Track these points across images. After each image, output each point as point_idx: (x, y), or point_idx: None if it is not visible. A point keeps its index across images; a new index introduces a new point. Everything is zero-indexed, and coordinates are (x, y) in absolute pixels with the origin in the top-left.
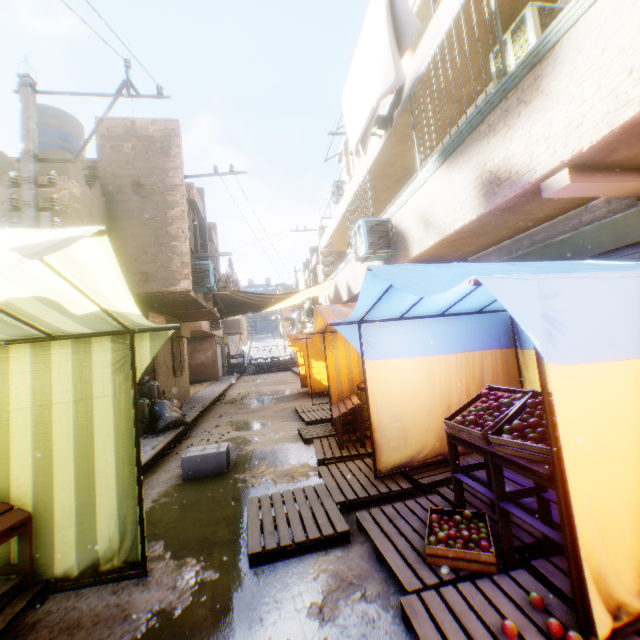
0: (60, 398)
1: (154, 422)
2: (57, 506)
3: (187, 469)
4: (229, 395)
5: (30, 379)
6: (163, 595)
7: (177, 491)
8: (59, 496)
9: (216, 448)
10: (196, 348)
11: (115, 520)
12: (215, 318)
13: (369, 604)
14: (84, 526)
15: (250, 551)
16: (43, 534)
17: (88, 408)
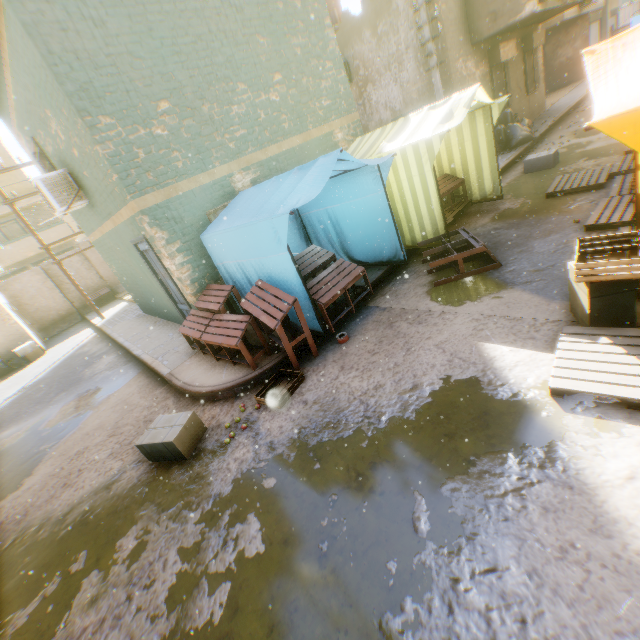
0: (466, 139)
1: (508, 142)
2: (470, 178)
3: (526, 168)
4: (590, 99)
5: (455, 134)
6: (509, 206)
7: (519, 179)
8: (470, 175)
9: (546, 153)
10: (558, 43)
11: (490, 182)
12: (576, 5)
13: (589, 204)
14: (480, 184)
15: (546, 193)
16: (467, 187)
17: (476, 142)
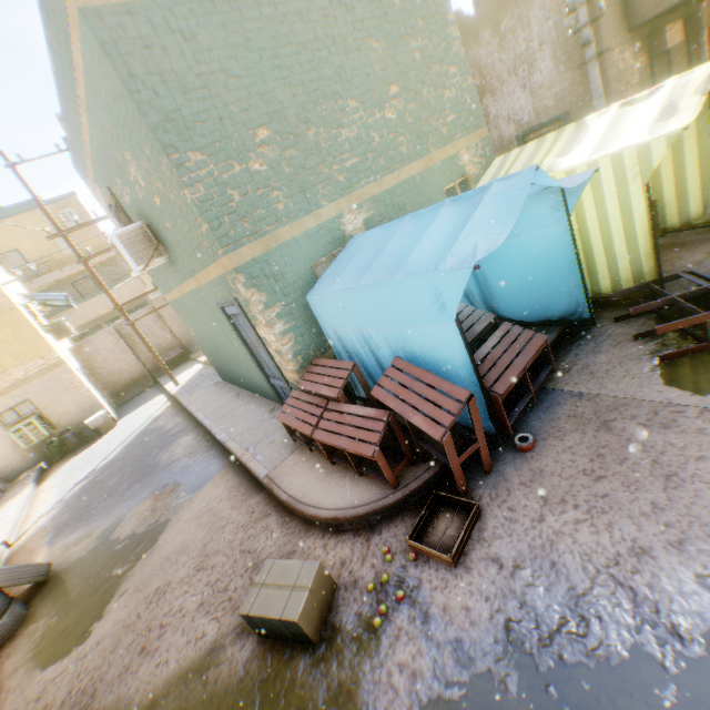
0: None
1: None
2: (663, 198)
3: None
4: None
5: None
6: None
7: None
8: (663, 194)
9: None
10: None
11: (697, 202)
12: None
13: None
14: (679, 206)
15: None
16: (657, 211)
17: (677, 147)
